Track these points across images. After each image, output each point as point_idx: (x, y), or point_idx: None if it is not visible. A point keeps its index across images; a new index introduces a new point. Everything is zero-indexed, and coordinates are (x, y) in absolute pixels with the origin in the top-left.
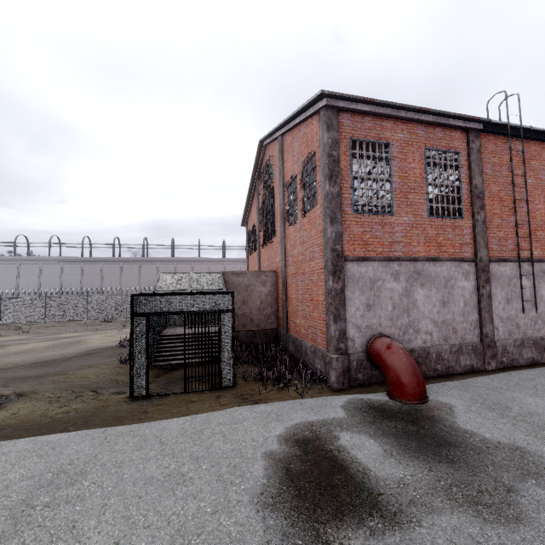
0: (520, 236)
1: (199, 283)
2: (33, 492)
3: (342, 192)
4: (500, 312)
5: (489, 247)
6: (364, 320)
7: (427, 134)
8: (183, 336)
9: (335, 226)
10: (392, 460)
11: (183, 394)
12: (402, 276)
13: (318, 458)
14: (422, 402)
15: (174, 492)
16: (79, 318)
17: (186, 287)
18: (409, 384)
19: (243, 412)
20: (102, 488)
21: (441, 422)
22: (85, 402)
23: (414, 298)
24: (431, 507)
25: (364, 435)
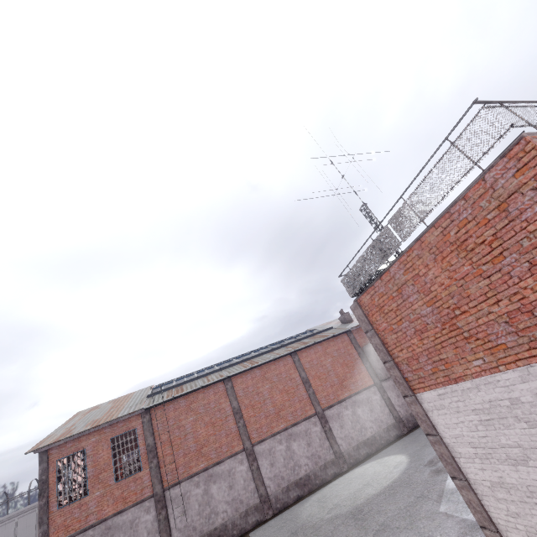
0: (189, 459)
1: None
2: None
3: (51, 498)
4: (178, 524)
5: (164, 480)
6: None
7: (113, 428)
8: None
9: (43, 527)
10: None
11: None
12: (96, 536)
13: None
14: None
15: None
16: None
17: None
18: None
19: None
20: None
21: None
22: None
23: None
24: None
25: None
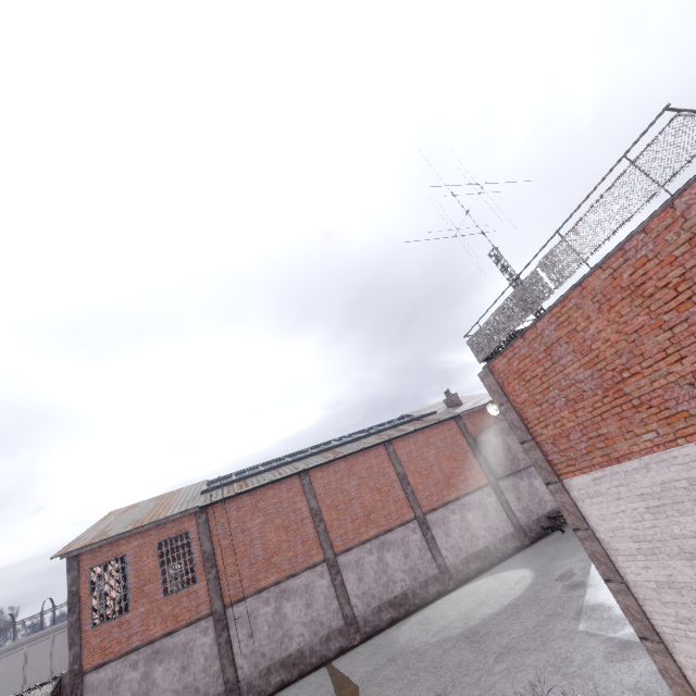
0: (256, 570)
1: None
2: None
3: (83, 614)
4: (243, 649)
5: (225, 595)
6: None
7: (160, 530)
8: None
9: (74, 649)
10: None
11: None
12: (141, 662)
13: None
14: None
15: None
16: None
17: None
18: None
19: None
20: None
21: None
22: None
23: (153, 677)
24: None
25: None
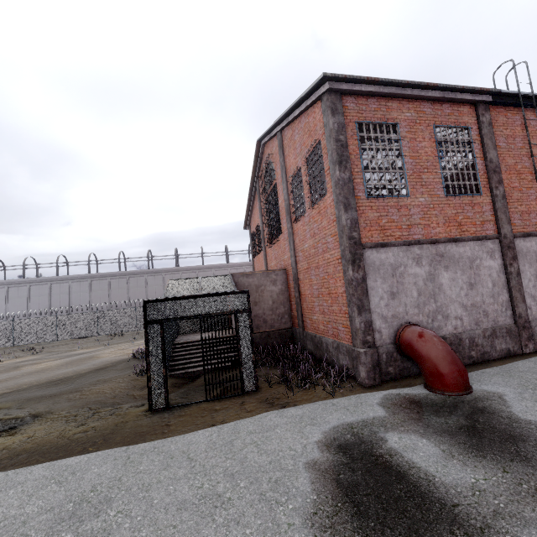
0: None
1: (210, 287)
2: (53, 528)
3: (353, 177)
4: (531, 290)
5: (511, 222)
6: (390, 309)
7: (435, 111)
8: (197, 343)
9: (350, 212)
10: (456, 462)
11: (205, 403)
12: (424, 260)
13: (369, 465)
14: (467, 392)
15: (212, 518)
16: (90, 334)
17: (197, 291)
18: (449, 374)
19: (273, 418)
20: (130, 518)
21: (496, 414)
22: (103, 419)
23: (439, 282)
24: (523, 519)
25: (414, 434)
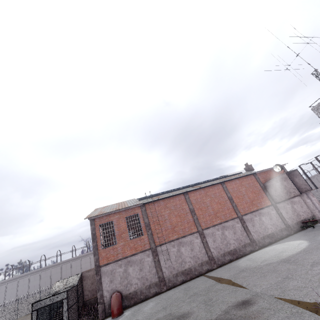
0: (168, 232)
1: (69, 283)
2: None
3: (98, 243)
4: (165, 265)
5: (155, 241)
6: (110, 287)
7: (126, 212)
8: None
9: (96, 256)
10: None
11: None
12: (123, 265)
13: None
14: (117, 316)
15: None
16: None
17: (63, 287)
18: (113, 311)
19: None
20: None
21: None
22: None
23: (128, 272)
24: None
25: None
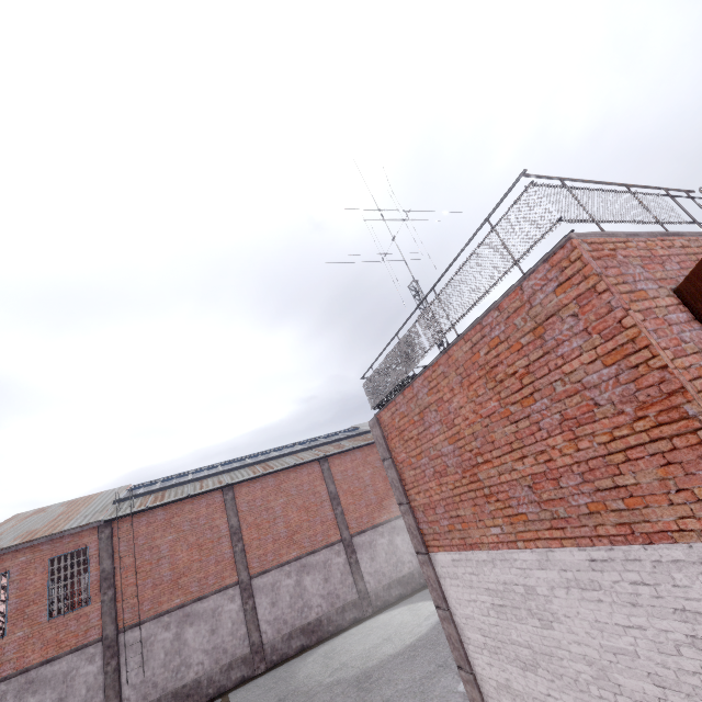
0: (160, 592)
1: None
2: None
3: None
4: (133, 679)
5: (121, 618)
6: None
7: (54, 544)
8: None
9: None
10: None
11: None
12: (10, 693)
13: None
14: None
15: None
16: None
17: None
18: None
19: None
20: None
21: None
22: None
23: None
24: None
25: None
